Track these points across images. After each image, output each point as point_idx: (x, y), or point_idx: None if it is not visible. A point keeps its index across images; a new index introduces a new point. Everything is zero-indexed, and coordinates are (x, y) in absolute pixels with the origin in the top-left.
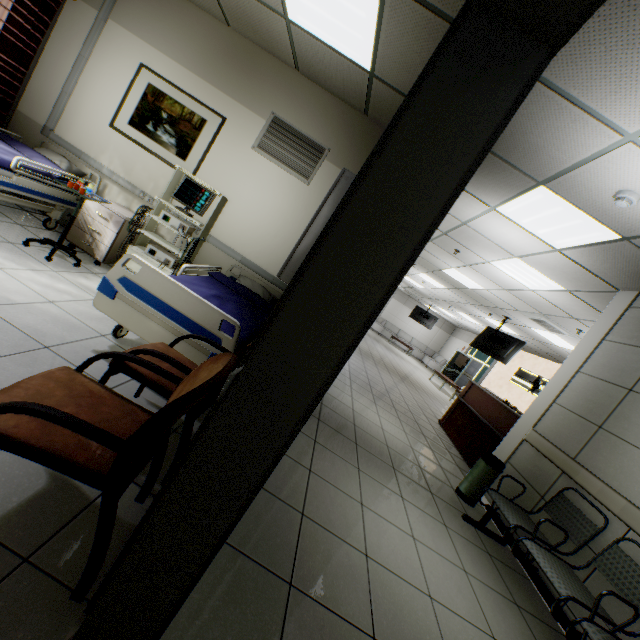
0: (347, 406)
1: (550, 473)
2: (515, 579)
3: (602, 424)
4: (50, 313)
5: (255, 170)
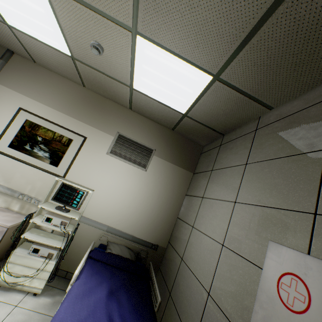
0: None
1: None
2: None
3: None
4: None
5: (110, 166)
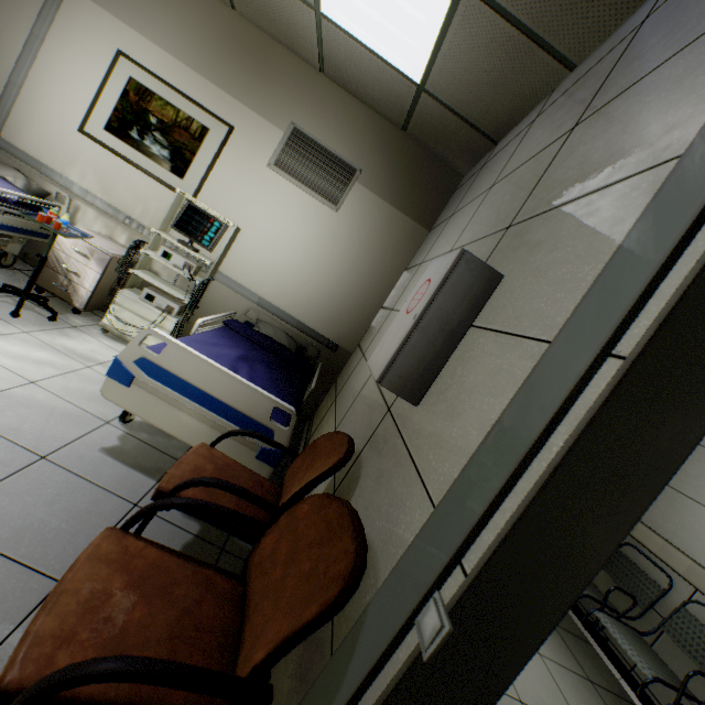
0: None
1: None
2: (580, 647)
3: None
4: (35, 401)
5: (272, 192)
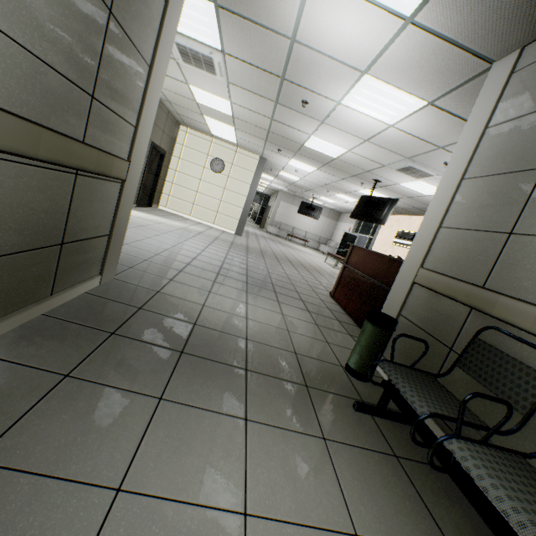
0: (194, 303)
1: (455, 315)
2: (440, 485)
3: (513, 228)
4: None
5: None
